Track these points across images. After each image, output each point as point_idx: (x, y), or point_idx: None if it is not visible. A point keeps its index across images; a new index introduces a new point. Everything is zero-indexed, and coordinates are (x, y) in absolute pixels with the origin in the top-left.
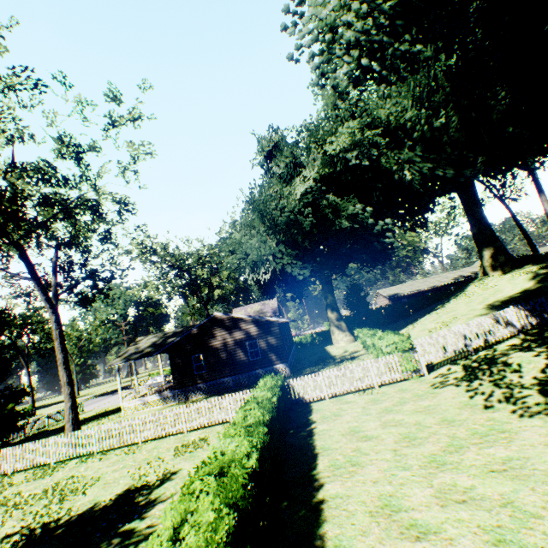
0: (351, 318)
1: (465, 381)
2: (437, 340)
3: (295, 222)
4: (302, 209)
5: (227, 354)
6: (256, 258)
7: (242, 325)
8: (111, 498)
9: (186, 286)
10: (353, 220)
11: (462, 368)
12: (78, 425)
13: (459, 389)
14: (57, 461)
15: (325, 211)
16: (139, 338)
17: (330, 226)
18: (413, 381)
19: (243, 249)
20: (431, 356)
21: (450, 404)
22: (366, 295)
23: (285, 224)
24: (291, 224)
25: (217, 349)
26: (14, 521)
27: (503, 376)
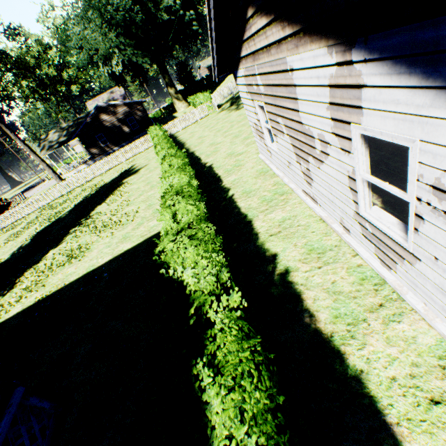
0: (185, 91)
1: (229, 108)
2: (220, 93)
3: (130, 18)
4: (132, 7)
5: (118, 130)
6: (105, 52)
7: (120, 109)
8: (118, 175)
9: (35, 88)
10: (169, 13)
11: (230, 104)
12: (63, 179)
13: (226, 111)
14: (68, 193)
15: (149, 5)
16: (43, 137)
17: (155, 20)
18: (213, 114)
19: (90, 45)
20: (219, 101)
21: (221, 116)
22: (191, 70)
23: (122, 21)
24: (127, 21)
25: (110, 128)
26: (85, 194)
27: (240, 102)
